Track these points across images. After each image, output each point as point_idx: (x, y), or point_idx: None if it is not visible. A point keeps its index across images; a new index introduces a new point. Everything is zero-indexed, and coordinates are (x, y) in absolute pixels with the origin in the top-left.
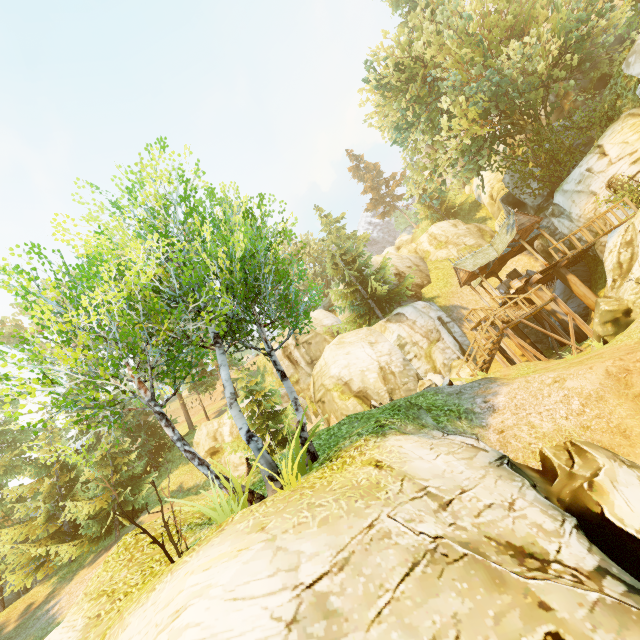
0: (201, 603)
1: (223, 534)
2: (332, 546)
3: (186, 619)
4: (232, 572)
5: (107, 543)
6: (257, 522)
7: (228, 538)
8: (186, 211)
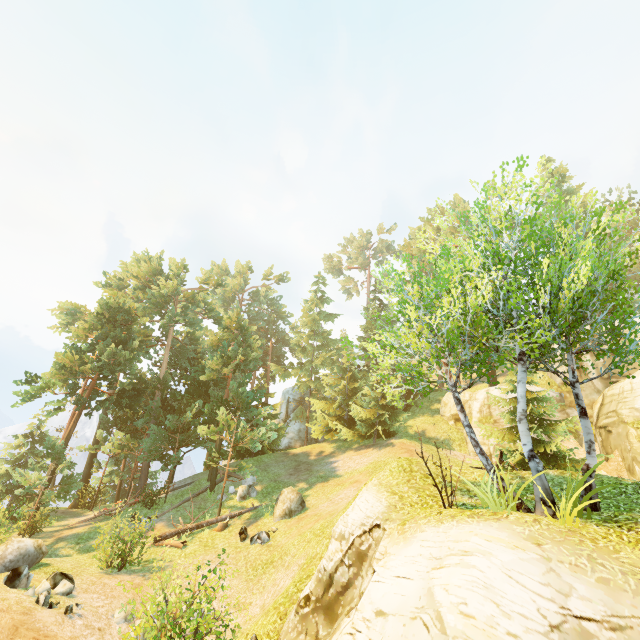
0: (484, 560)
1: (500, 523)
2: (607, 606)
3: (473, 561)
4: (509, 557)
5: (367, 442)
6: (532, 535)
7: (505, 530)
8: (524, 226)
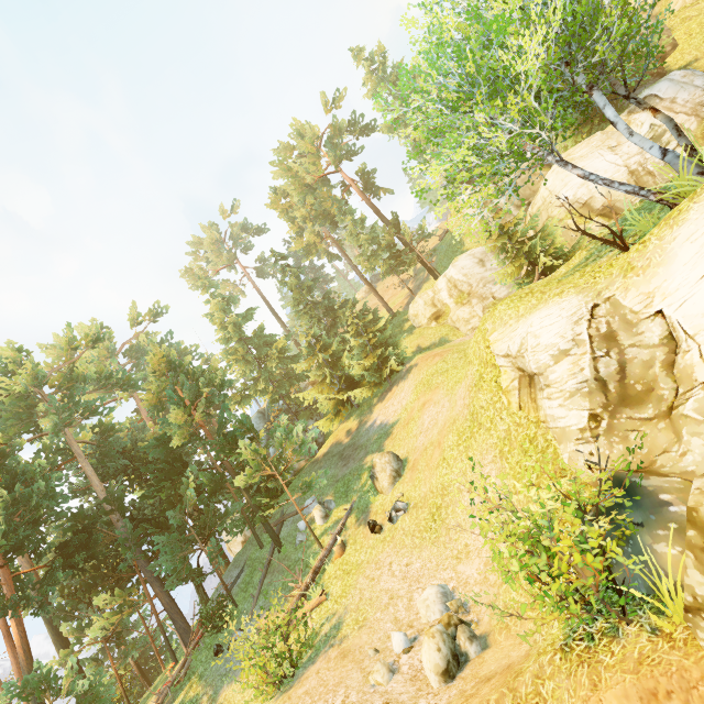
0: None
1: None
2: None
3: None
4: None
5: (383, 390)
6: None
7: None
8: None
